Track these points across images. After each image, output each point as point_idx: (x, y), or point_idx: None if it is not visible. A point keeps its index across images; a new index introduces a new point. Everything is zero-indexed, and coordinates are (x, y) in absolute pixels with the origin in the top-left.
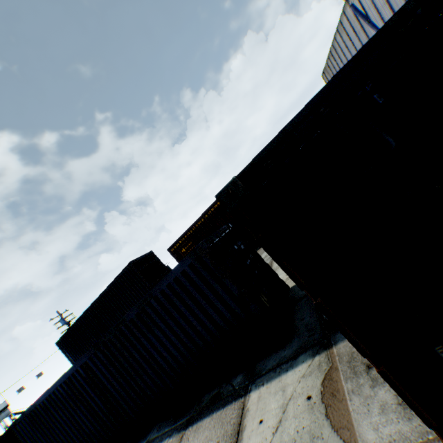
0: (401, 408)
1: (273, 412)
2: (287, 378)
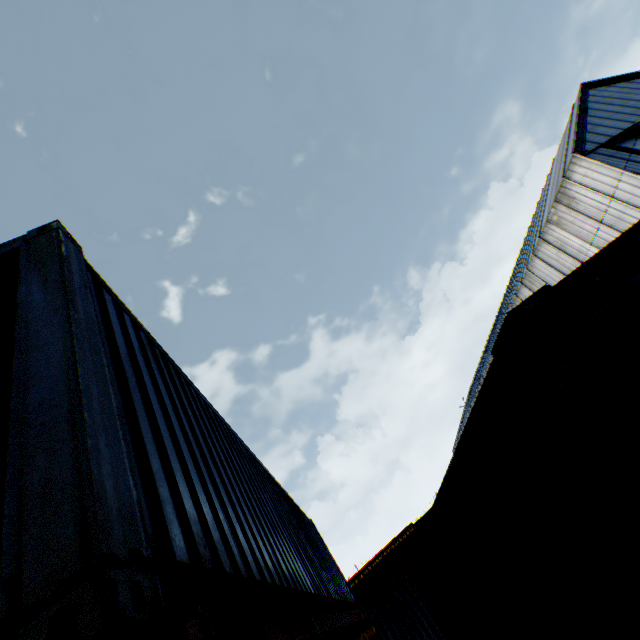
0: None
1: None
2: None
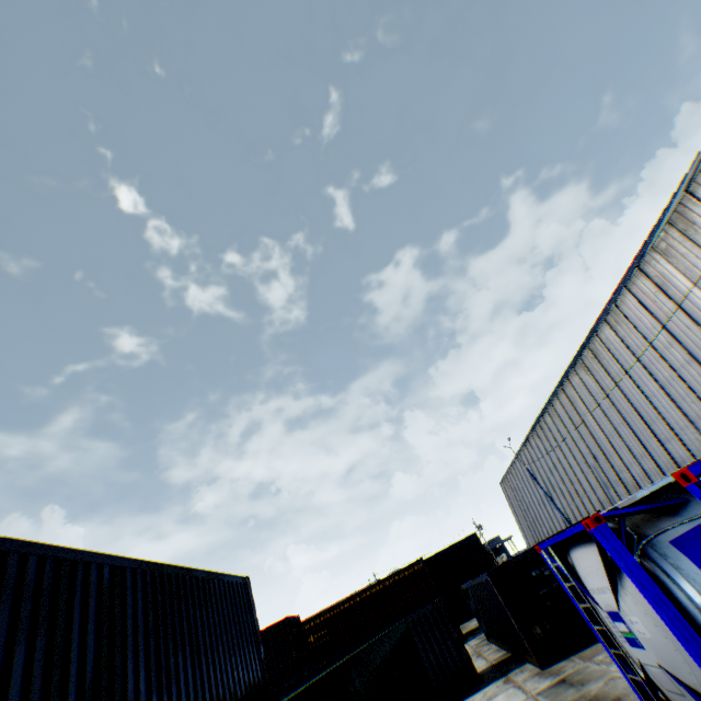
0: (530, 670)
1: (480, 695)
2: (485, 688)
